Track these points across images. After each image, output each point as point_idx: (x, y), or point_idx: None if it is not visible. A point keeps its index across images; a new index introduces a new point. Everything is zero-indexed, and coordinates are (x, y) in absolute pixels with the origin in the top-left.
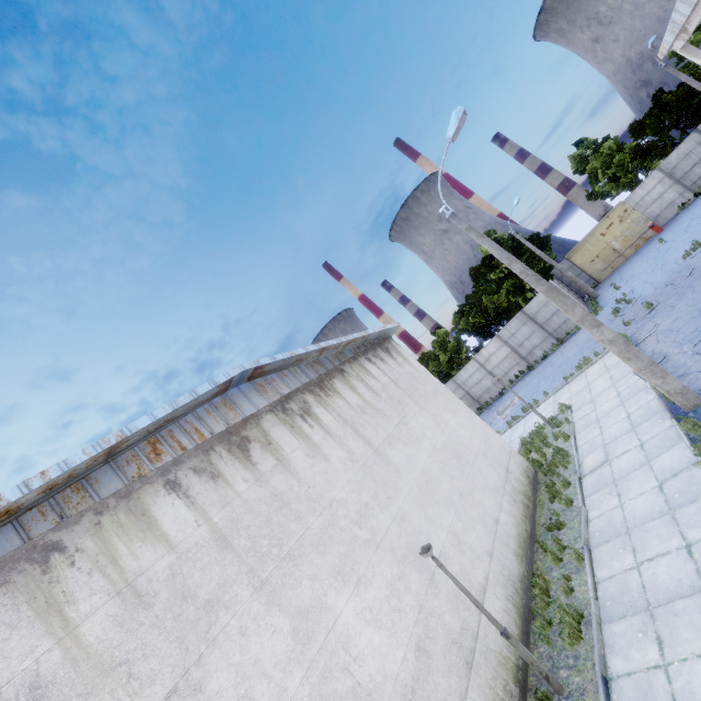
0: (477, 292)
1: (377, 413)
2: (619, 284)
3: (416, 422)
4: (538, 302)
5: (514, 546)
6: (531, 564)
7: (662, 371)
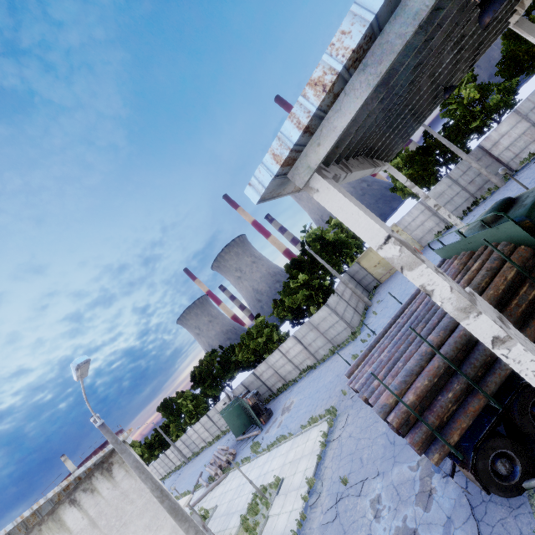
0: (289, 285)
1: None
2: (380, 305)
3: None
4: (319, 317)
5: None
6: None
7: None
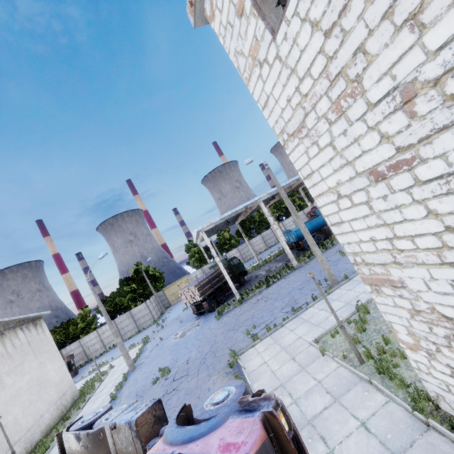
0: (117, 292)
1: (10, 358)
2: (172, 310)
3: (29, 365)
4: (138, 309)
5: (43, 428)
6: (47, 436)
7: (128, 357)
